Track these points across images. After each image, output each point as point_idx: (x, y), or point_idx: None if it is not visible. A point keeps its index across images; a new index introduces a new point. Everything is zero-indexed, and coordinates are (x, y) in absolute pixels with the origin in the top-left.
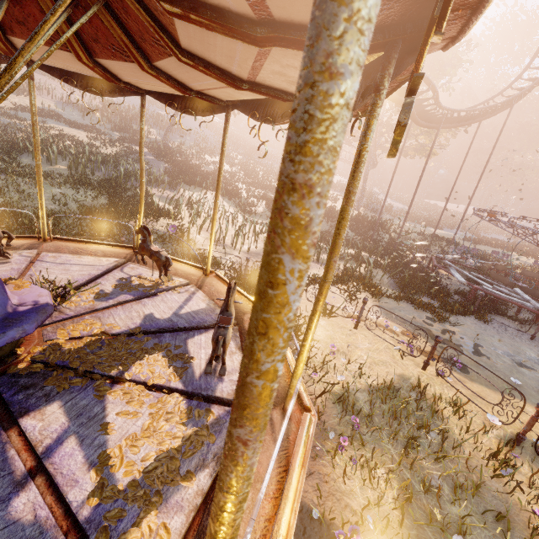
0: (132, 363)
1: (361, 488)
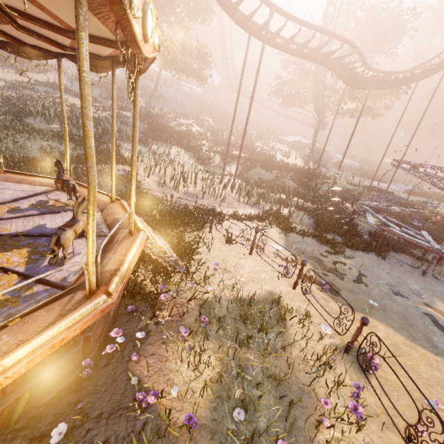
0: None
1: (188, 369)
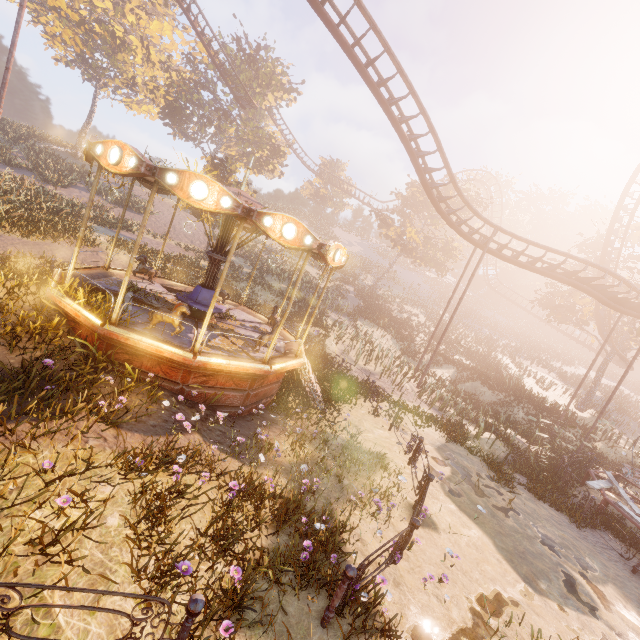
0: (233, 337)
1: (289, 447)
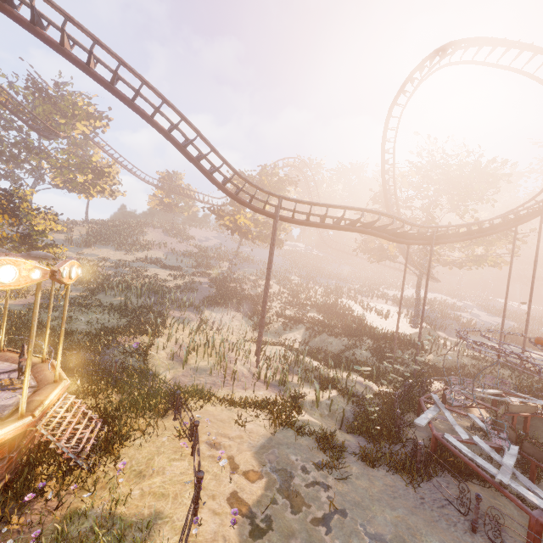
0: None
1: None
